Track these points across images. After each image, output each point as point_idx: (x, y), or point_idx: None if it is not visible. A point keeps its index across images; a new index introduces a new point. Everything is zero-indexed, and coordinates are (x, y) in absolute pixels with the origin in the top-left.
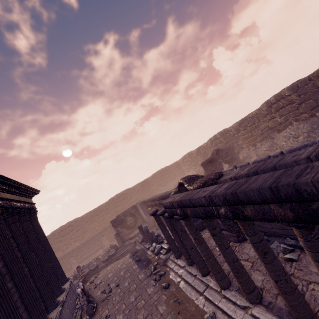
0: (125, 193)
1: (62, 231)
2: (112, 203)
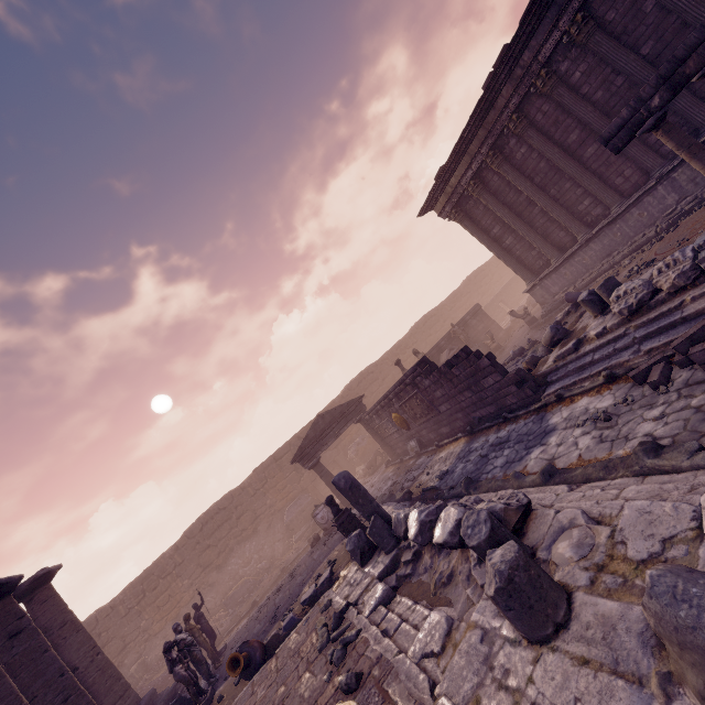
0: (482, 269)
1: (426, 323)
2: (471, 284)
